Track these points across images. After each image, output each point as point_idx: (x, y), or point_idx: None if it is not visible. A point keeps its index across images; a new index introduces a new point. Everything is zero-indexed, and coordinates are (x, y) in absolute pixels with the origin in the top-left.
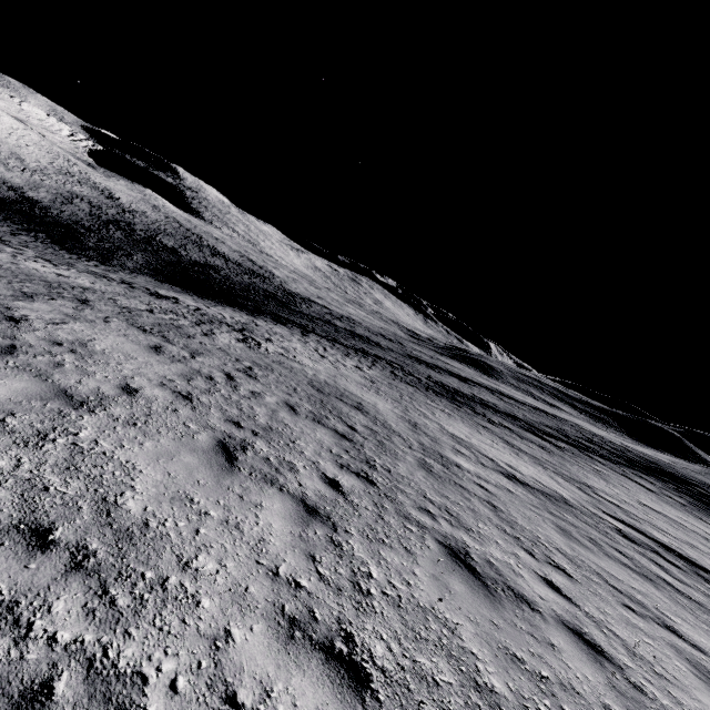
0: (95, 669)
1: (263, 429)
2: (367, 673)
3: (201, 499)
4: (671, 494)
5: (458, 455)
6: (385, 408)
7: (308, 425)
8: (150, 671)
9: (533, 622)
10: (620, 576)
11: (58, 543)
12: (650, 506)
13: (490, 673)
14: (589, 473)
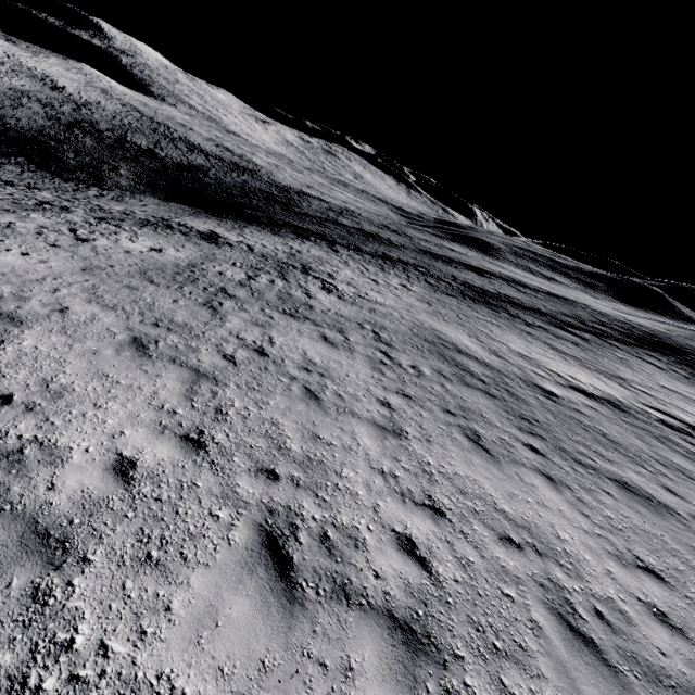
0: (598, 599)
1: (462, 411)
2: (659, 574)
3: (516, 492)
4: (676, 368)
5: (543, 380)
6: (468, 341)
7: (468, 392)
8: (610, 595)
9: (683, 523)
10: (688, 467)
11: (520, 543)
12: (667, 386)
13: (692, 560)
14: (617, 363)
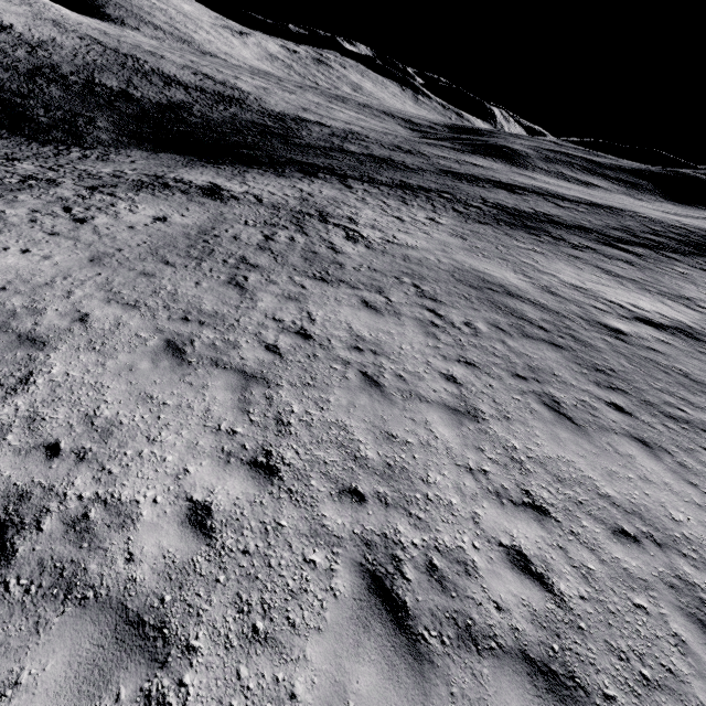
0: None
1: (532, 372)
2: None
3: (614, 468)
4: None
5: (605, 315)
6: (515, 279)
7: (531, 346)
8: None
9: None
10: None
11: (635, 535)
12: None
13: None
14: (679, 280)
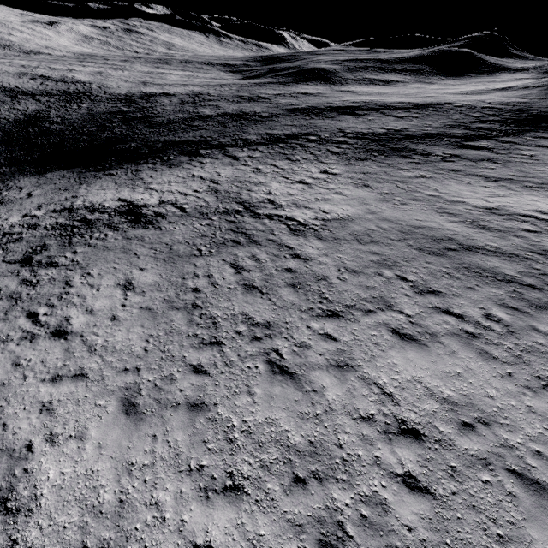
0: None
1: None
2: None
3: None
4: None
5: (542, 238)
6: (448, 224)
7: None
8: None
9: None
10: None
11: None
12: None
13: None
14: (535, 165)
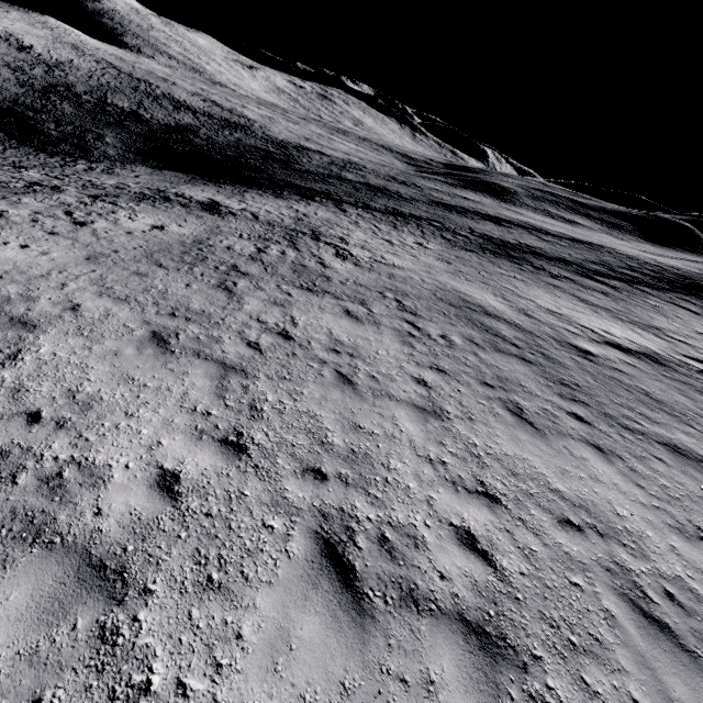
0: (666, 579)
1: (500, 382)
2: None
3: (567, 467)
4: None
5: (577, 338)
6: (494, 301)
7: (502, 359)
8: (677, 573)
9: None
10: None
11: (579, 525)
12: None
13: None
14: (650, 312)
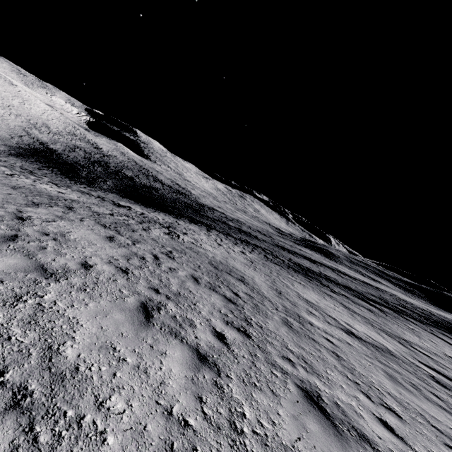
0: None
1: (174, 295)
2: None
3: (121, 348)
4: None
5: (311, 315)
6: (260, 280)
7: (206, 292)
8: None
9: None
10: (439, 417)
11: (5, 384)
12: None
13: None
14: (405, 330)
